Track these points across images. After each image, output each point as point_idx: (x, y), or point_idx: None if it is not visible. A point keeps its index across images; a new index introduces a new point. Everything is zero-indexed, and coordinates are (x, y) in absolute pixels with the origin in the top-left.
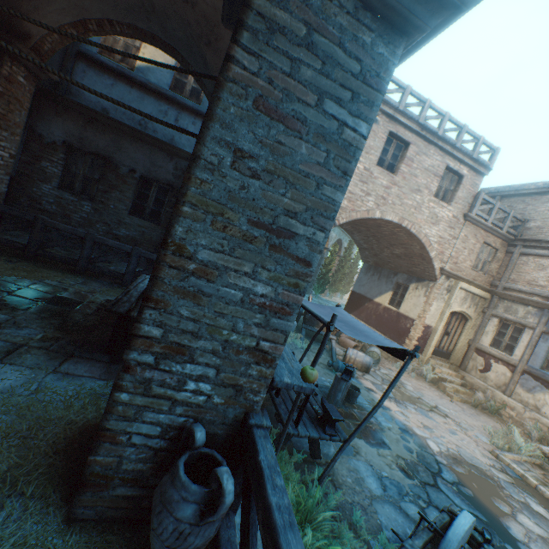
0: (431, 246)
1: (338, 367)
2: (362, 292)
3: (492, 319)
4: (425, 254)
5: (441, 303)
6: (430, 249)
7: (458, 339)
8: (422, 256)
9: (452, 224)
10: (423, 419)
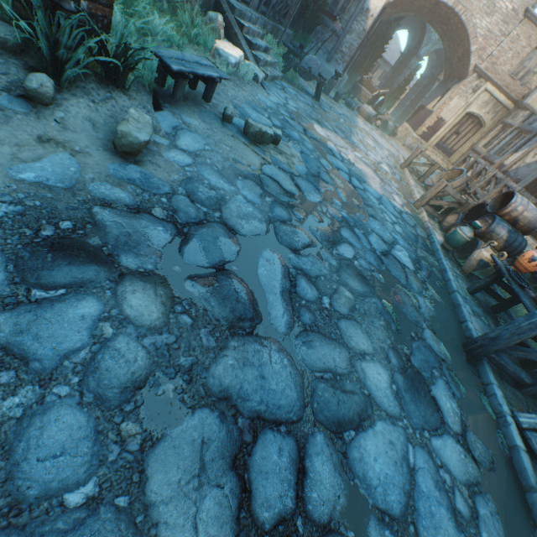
0: (475, 40)
1: (346, 101)
2: (424, 103)
3: (499, 126)
4: (468, 49)
5: (462, 101)
6: (473, 42)
7: (465, 143)
8: (467, 52)
9: (508, 19)
10: (374, 134)
